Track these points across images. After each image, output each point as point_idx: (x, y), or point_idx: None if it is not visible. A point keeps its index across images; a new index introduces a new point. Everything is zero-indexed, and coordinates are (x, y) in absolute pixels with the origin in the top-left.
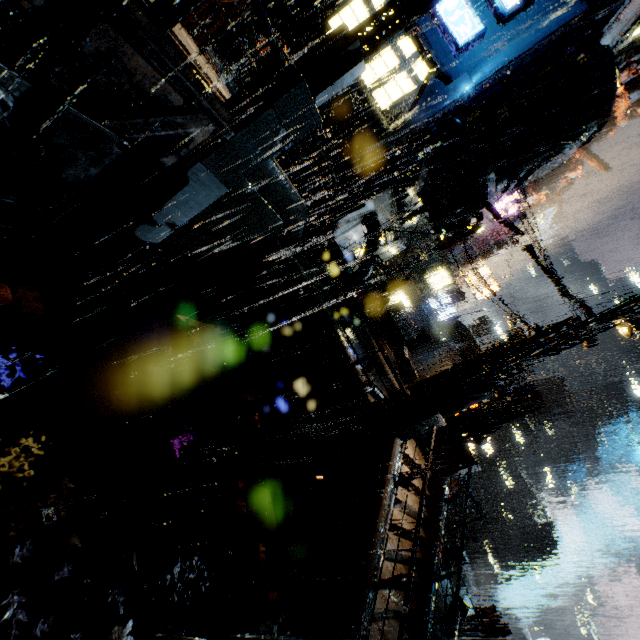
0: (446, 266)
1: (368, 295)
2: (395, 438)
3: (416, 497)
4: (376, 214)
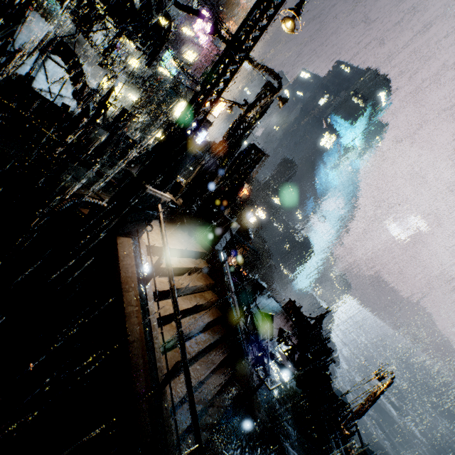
0: (180, 96)
1: (79, 119)
2: (117, 239)
3: (198, 275)
4: (59, 36)
